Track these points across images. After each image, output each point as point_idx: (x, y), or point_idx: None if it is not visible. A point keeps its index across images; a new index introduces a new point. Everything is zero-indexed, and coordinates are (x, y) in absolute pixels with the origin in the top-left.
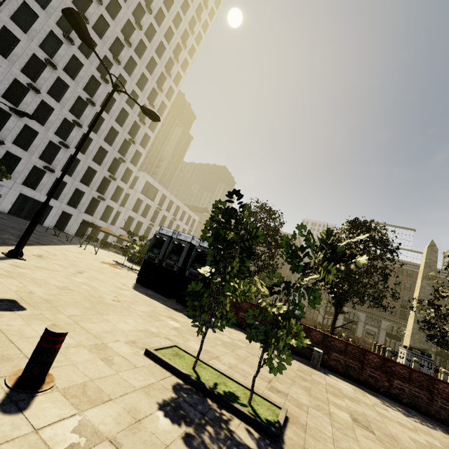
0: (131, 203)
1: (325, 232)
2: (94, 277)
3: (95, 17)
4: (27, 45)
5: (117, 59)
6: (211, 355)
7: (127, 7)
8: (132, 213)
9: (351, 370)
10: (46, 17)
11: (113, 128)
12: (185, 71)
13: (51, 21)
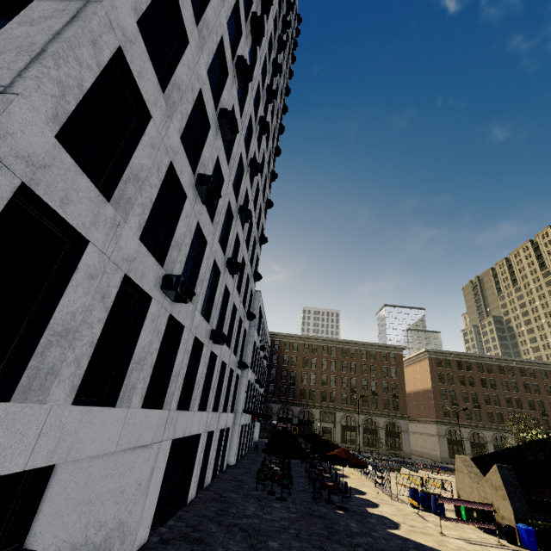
0: (250, 355)
1: None
2: None
3: (260, 6)
4: (218, 8)
5: (273, 91)
6: None
7: (272, 9)
8: (249, 372)
9: None
10: None
11: None
12: None
13: None
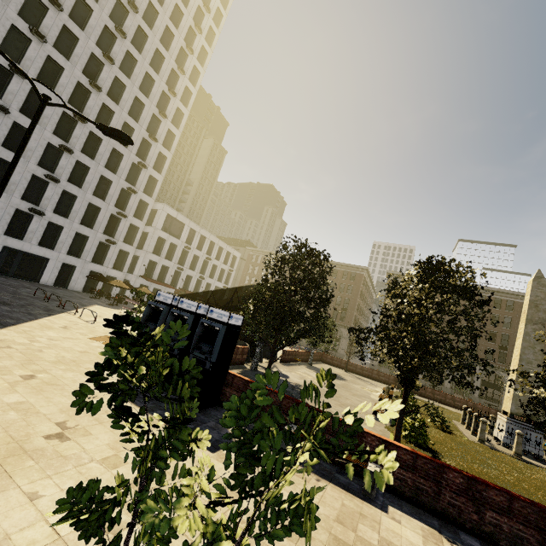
0: (151, 245)
1: (323, 375)
2: (51, 381)
3: (71, 1)
4: None
5: (108, 56)
6: (175, 545)
7: None
8: (154, 257)
9: (423, 494)
10: (3, 7)
11: (115, 149)
12: (204, 65)
13: (10, 11)
